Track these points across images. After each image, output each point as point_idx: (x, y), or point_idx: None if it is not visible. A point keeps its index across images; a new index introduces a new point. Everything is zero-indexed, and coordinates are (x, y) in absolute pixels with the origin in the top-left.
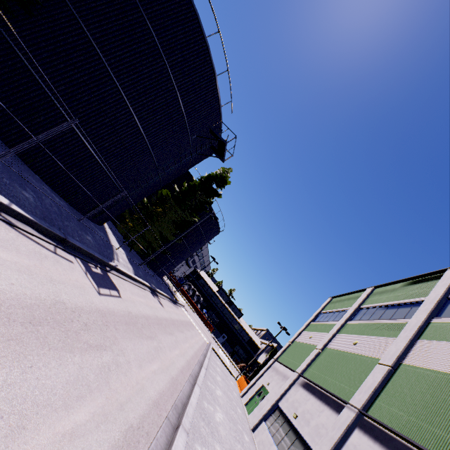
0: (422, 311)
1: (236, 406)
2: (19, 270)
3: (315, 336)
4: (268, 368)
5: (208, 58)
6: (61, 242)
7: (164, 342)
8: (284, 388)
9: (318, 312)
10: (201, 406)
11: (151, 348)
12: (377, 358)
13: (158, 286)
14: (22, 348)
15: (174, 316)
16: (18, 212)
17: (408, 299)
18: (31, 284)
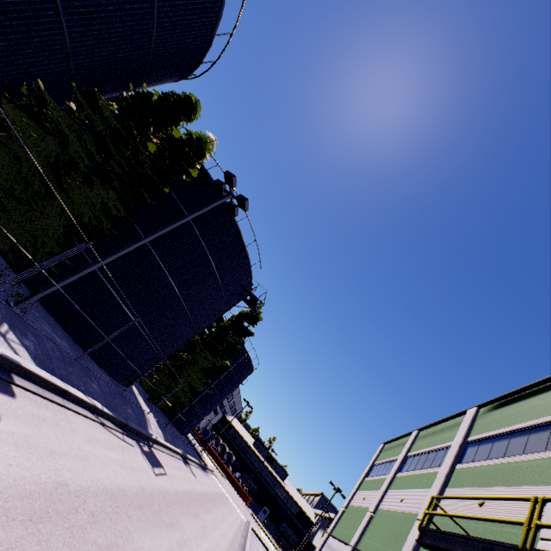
0: (448, 458)
1: None
2: (121, 465)
3: (368, 496)
4: (321, 547)
5: (239, 235)
6: (124, 428)
7: (207, 520)
8: None
9: (371, 464)
10: None
11: (199, 527)
12: (417, 513)
13: (186, 449)
14: (145, 525)
15: (208, 488)
16: (106, 412)
17: (442, 443)
18: (129, 476)
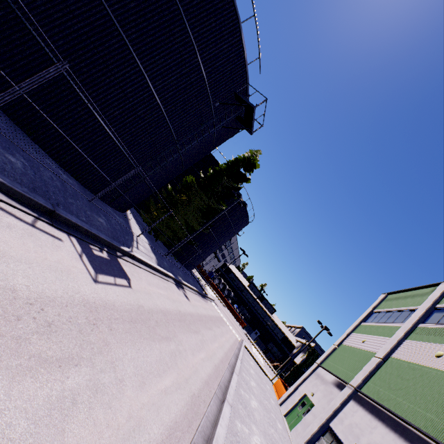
0: None
1: (275, 419)
2: None
3: (370, 340)
4: (310, 374)
5: None
6: (49, 216)
7: (186, 343)
8: (335, 404)
9: (369, 311)
10: (232, 429)
11: (165, 353)
12: None
13: (185, 278)
14: None
15: (202, 311)
16: None
17: None
18: None
